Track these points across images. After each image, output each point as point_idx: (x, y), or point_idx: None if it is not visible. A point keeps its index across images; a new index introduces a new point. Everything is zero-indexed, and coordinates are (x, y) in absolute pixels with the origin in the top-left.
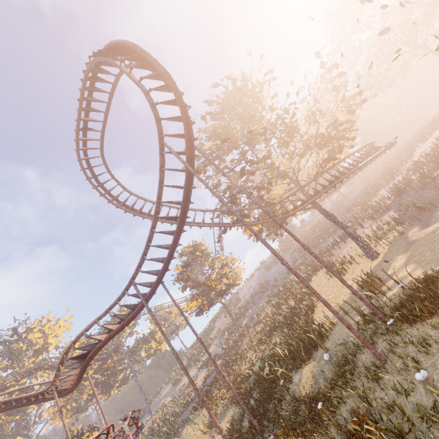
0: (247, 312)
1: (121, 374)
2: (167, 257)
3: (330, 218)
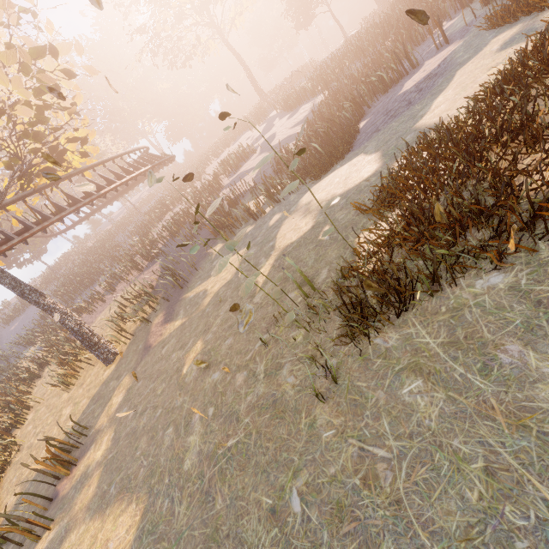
0: None
1: None
2: None
3: (29, 298)
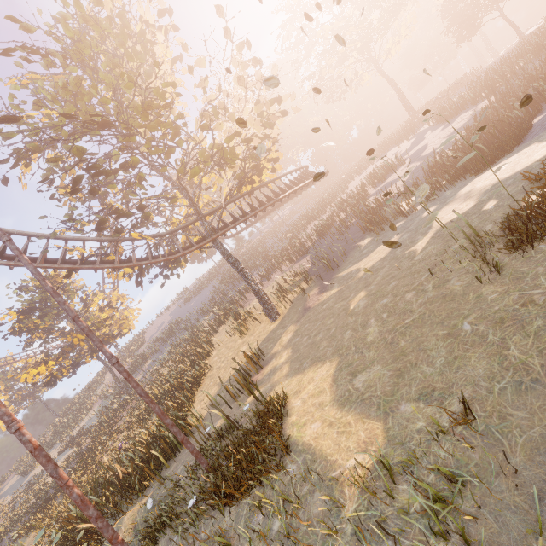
0: (147, 363)
1: None
2: None
3: (234, 265)
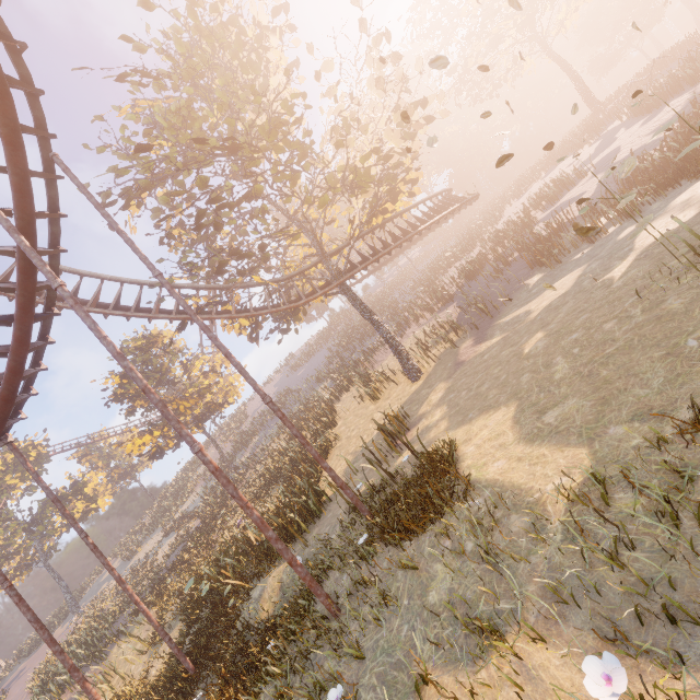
0: (253, 440)
1: (14, 558)
2: None
3: (365, 314)
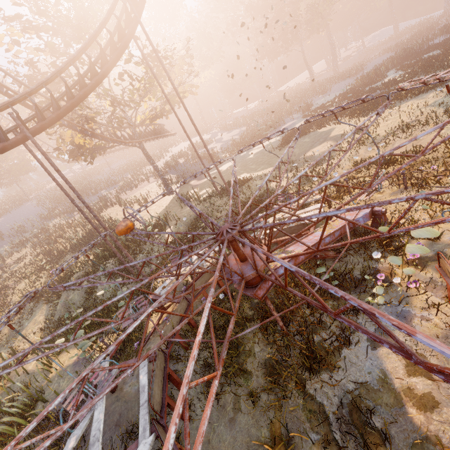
0: None
1: None
2: (68, 106)
3: (151, 159)
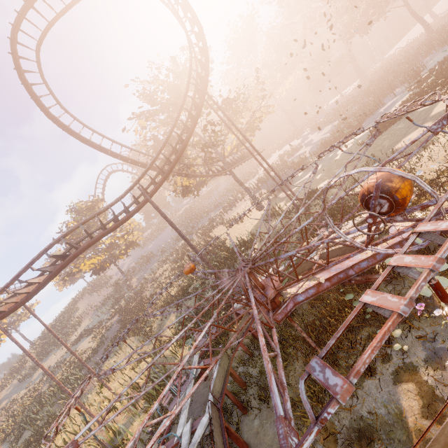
0: (132, 279)
1: None
2: (168, 170)
3: (240, 183)
